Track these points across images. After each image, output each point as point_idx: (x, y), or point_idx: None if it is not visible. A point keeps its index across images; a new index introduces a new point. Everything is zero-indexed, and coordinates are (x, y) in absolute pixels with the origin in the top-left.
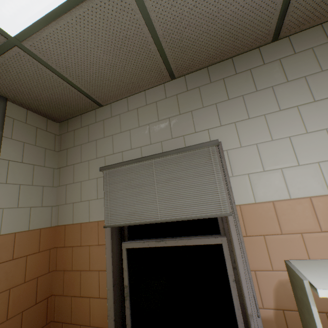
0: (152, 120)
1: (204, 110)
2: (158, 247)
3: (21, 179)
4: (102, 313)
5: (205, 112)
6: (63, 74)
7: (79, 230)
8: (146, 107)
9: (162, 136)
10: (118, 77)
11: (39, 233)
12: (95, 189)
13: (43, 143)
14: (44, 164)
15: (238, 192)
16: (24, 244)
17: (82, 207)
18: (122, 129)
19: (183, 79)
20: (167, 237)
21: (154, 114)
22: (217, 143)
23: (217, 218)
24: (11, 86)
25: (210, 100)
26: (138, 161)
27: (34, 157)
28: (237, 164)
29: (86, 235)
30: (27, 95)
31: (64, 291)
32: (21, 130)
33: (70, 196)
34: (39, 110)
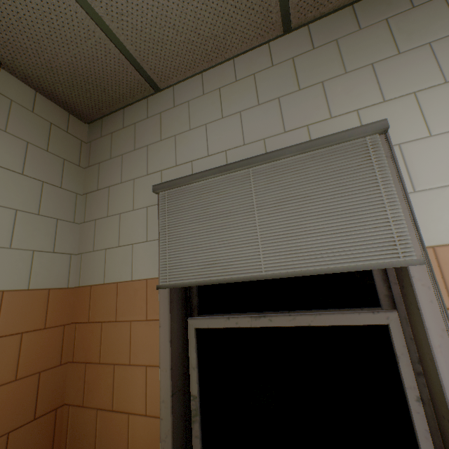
0: (247, 104)
1: (349, 77)
2: (254, 329)
3: (19, 202)
4: (149, 444)
5: (350, 81)
6: (94, 7)
7: (114, 295)
8: (236, 84)
9: (266, 130)
10: (191, 21)
11: (46, 296)
12: (142, 226)
13: (61, 151)
14: (61, 184)
15: (429, 222)
16: (18, 313)
17: (120, 256)
18: (193, 125)
19: (305, 30)
20: (271, 310)
21: (249, 94)
22: (384, 126)
23: (373, 277)
24: (4, 33)
25: (360, 60)
26: (222, 171)
27: (44, 170)
28: (422, 168)
29: (125, 303)
30: (35, 57)
31: (85, 400)
32: (24, 121)
33: (101, 238)
34: (55, 95)
